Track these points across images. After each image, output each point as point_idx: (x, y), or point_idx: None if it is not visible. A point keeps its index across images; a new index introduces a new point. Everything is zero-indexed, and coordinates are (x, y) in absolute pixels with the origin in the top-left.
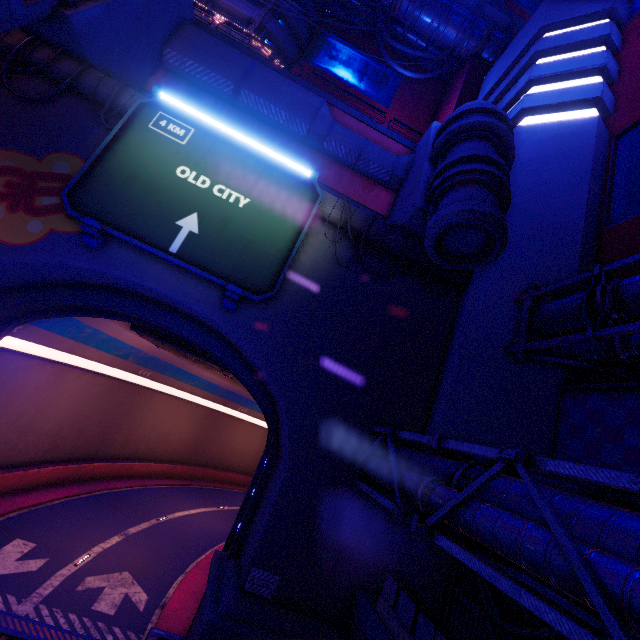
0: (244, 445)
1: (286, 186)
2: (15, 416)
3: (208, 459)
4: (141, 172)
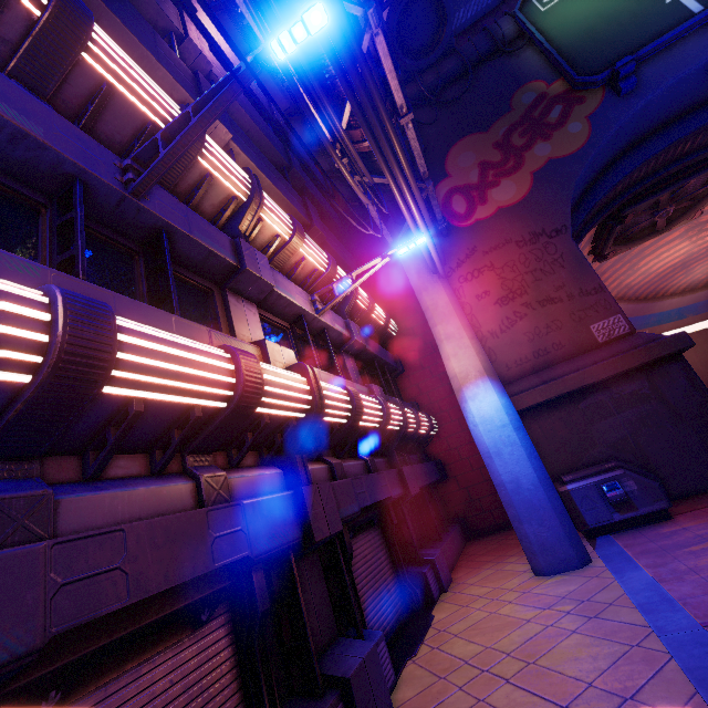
0: None
1: None
2: None
3: None
4: (587, 24)
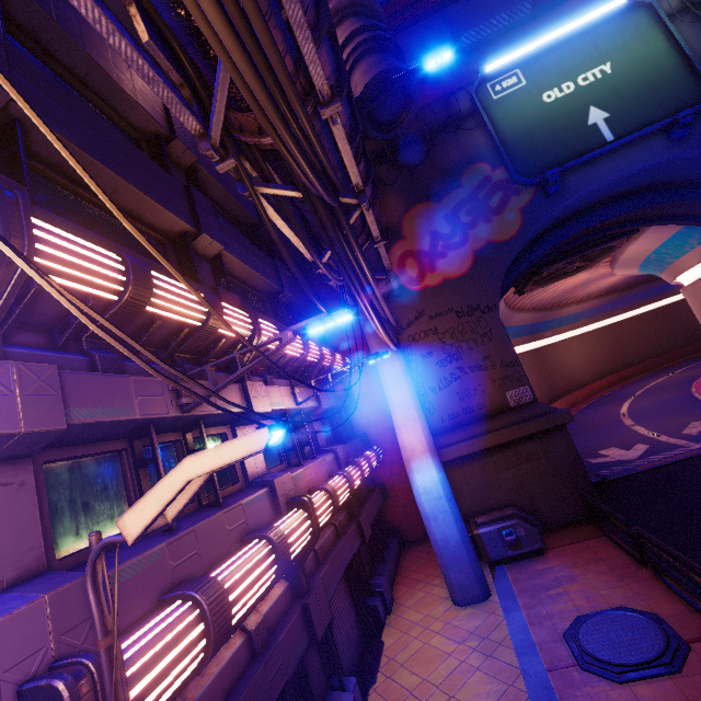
0: (572, 361)
1: (617, 28)
2: None
3: (562, 388)
4: (528, 124)
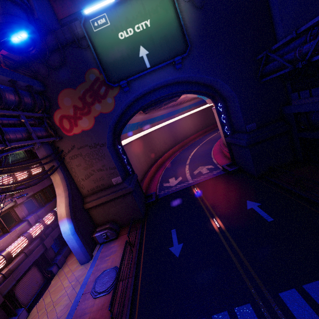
0: (187, 126)
1: None
2: (136, 161)
3: (180, 139)
4: (112, 51)
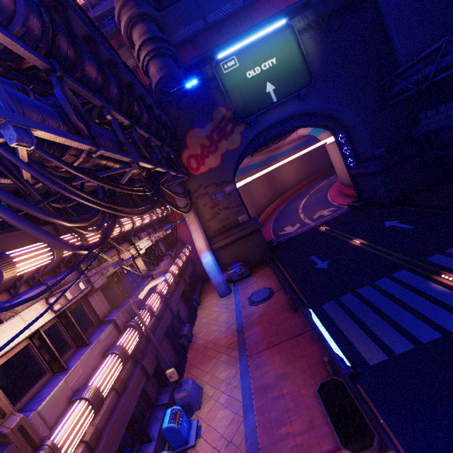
0: (287, 176)
1: (279, 37)
2: None
3: (281, 191)
4: (241, 90)
